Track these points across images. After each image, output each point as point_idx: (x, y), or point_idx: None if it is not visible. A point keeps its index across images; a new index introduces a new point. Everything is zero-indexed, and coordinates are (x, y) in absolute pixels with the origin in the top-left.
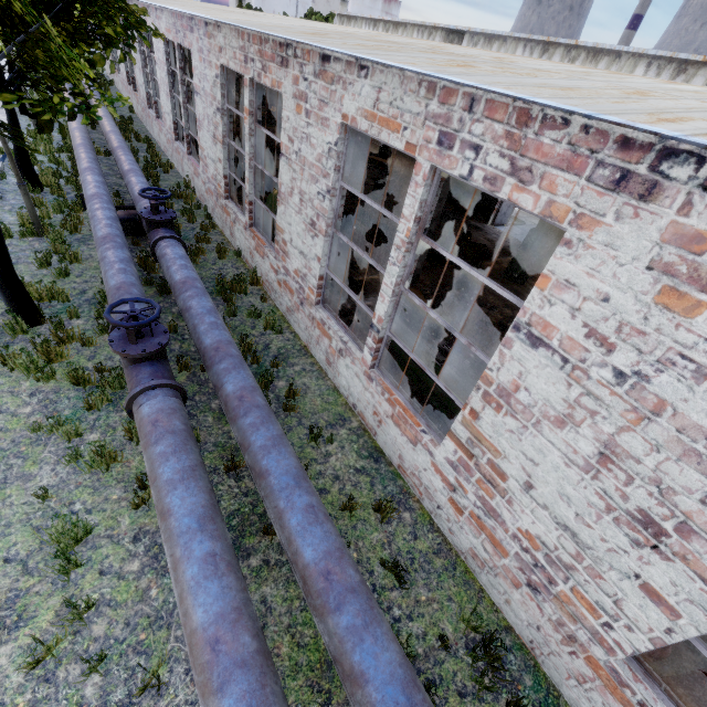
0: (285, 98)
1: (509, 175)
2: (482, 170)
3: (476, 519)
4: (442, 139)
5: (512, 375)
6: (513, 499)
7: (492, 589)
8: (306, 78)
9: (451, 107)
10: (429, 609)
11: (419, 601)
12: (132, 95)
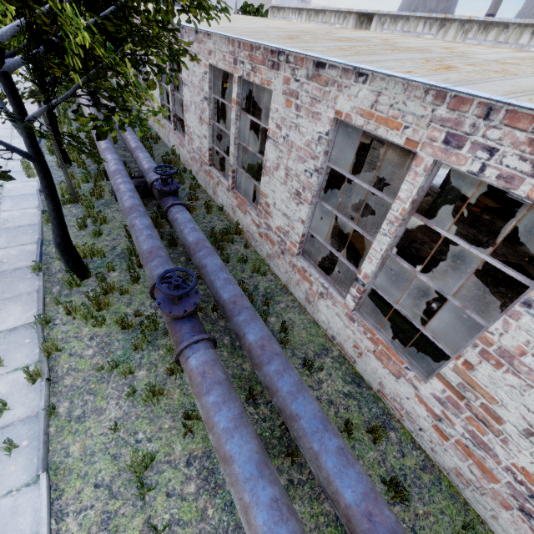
0: (274, 94)
1: (530, 176)
2: (496, 169)
3: (463, 447)
4: (449, 139)
5: (517, 341)
6: (508, 440)
7: (476, 504)
8: (298, 80)
9: (462, 113)
10: (427, 522)
11: (417, 515)
12: (122, 82)
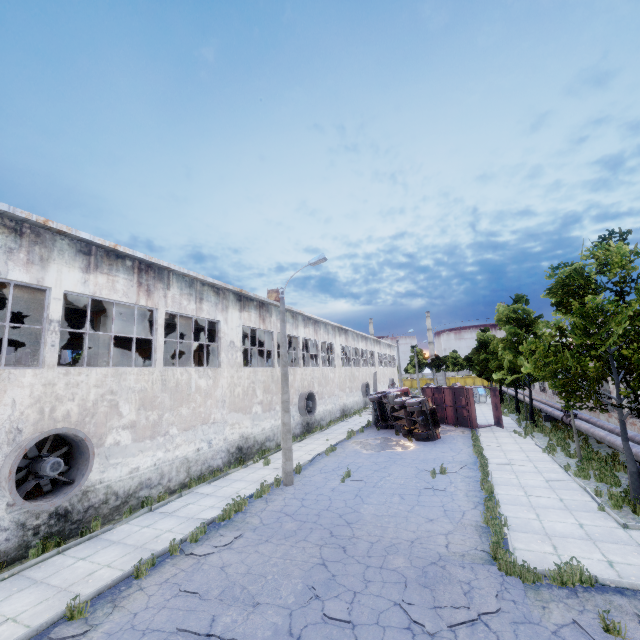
0: None
1: None
2: None
3: None
4: None
5: None
6: None
7: None
8: None
9: None
10: None
11: None
12: (541, 394)
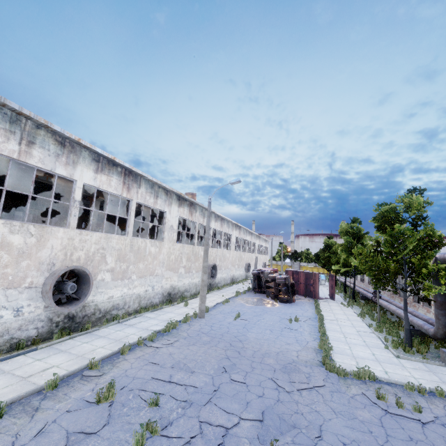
0: None
1: None
2: None
3: None
4: None
5: None
6: None
7: None
8: None
9: None
10: None
11: None
12: (361, 283)
